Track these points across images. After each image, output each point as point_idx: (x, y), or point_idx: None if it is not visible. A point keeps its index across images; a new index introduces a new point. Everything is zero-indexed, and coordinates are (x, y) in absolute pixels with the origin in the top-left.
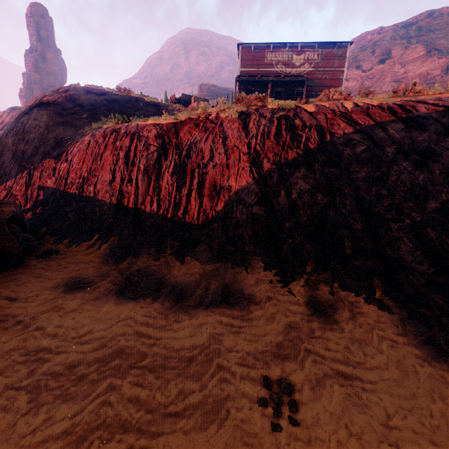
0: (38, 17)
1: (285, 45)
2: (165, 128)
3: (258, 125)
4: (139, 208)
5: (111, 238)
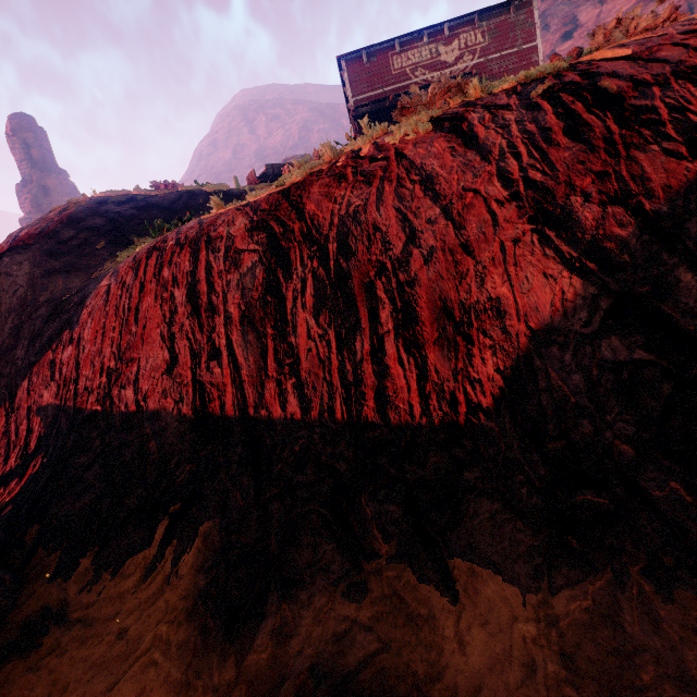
0: (23, 133)
1: (419, 34)
2: (264, 205)
3: (500, 126)
4: (252, 417)
5: (202, 526)
